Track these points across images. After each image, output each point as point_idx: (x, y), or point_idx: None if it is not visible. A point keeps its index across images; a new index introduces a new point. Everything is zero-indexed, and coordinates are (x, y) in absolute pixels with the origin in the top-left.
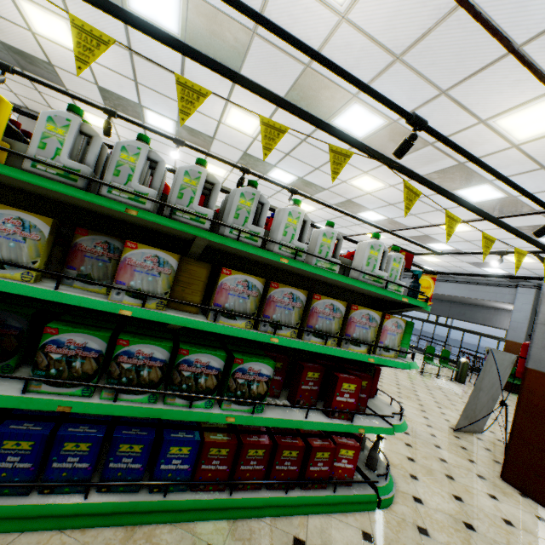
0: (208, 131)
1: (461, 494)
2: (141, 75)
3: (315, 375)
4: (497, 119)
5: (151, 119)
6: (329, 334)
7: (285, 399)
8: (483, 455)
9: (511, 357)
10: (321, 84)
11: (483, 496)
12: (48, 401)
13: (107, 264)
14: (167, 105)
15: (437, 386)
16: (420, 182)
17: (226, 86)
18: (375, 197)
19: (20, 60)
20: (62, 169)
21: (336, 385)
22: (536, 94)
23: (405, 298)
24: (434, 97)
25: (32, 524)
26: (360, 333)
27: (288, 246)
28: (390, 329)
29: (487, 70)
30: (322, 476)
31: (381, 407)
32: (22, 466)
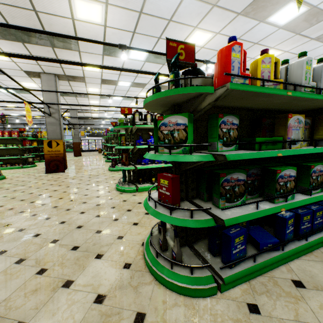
0: None
1: None
2: (140, 27)
3: None
4: None
5: (131, 55)
6: None
7: None
8: None
9: None
10: None
11: None
12: (319, 196)
13: (305, 132)
14: (149, 42)
15: None
16: None
17: (200, 17)
18: None
19: (54, 41)
20: (313, 88)
21: None
22: None
23: None
24: None
25: (319, 245)
26: None
27: None
28: None
29: None
30: None
31: None
32: (308, 225)
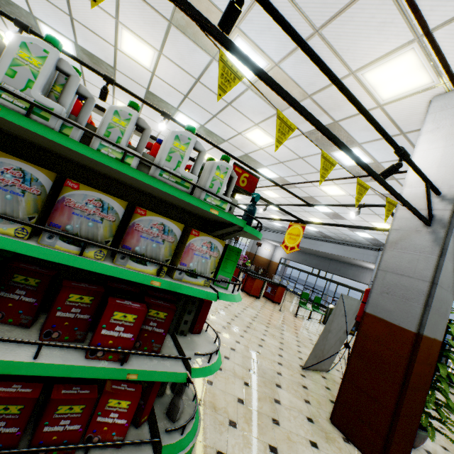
0: (108, 59)
1: (279, 443)
2: None
3: (85, 300)
4: (365, 72)
5: None
6: (89, 240)
7: (40, 330)
8: (321, 394)
9: (359, 303)
10: (203, 6)
11: (303, 445)
12: None
13: None
14: (59, 18)
15: (305, 327)
16: (245, 63)
17: None
18: (267, 153)
19: None
20: None
21: (103, 313)
22: (399, 44)
23: (215, 210)
24: (309, 36)
25: None
26: (148, 247)
27: (12, 92)
28: (199, 249)
29: (356, 4)
30: (67, 438)
31: (197, 345)
32: None
